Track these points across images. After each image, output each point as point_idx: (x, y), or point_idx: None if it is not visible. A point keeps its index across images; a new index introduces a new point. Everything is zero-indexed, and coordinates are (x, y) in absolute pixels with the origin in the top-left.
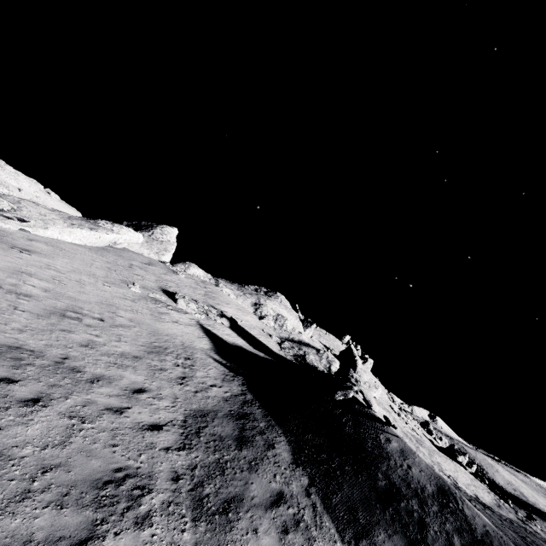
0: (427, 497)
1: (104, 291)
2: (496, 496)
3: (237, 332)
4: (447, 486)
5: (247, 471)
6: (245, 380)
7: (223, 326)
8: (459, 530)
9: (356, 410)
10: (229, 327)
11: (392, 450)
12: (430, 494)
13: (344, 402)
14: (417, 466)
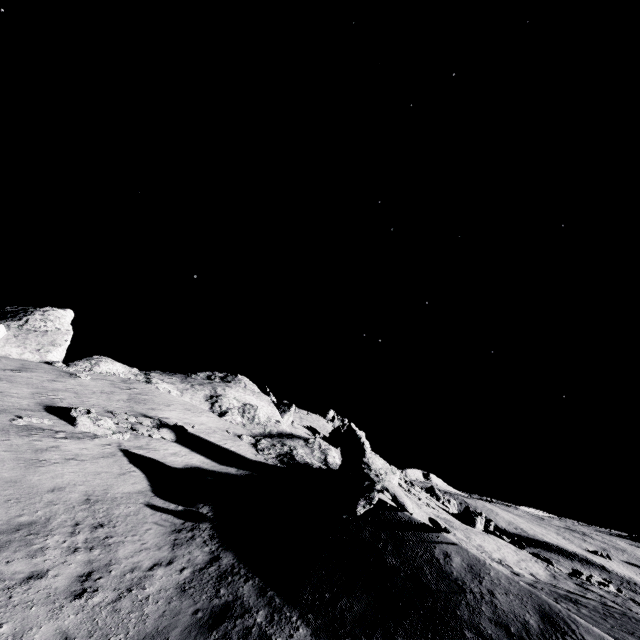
0: None
1: None
2: (544, 562)
3: (189, 445)
4: (546, 604)
5: None
6: (214, 529)
7: (164, 442)
8: None
9: (388, 521)
10: (174, 441)
11: (459, 573)
12: (538, 632)
13: (368, 512)
14: (499, 585)
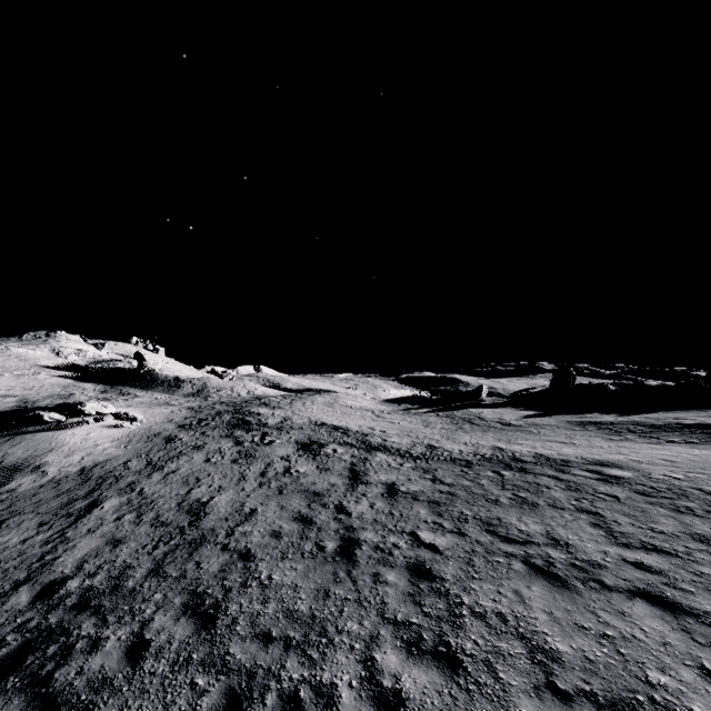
0: (172, 380)
1: (7, 380)
2: None
3: (70, 371)
4: (178, 377)
5: (127, 392)
6: (103, 384)
7: (60, 372)
8: (178, 381)
9: (150, 373)
10: (63, 371)
11: (163, 377)
12: (173, 379)
13: (145, 373)
14: (170, 377)
